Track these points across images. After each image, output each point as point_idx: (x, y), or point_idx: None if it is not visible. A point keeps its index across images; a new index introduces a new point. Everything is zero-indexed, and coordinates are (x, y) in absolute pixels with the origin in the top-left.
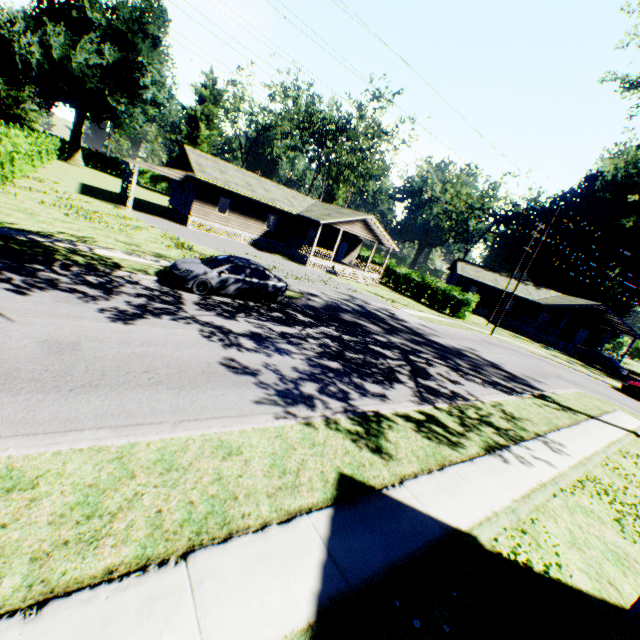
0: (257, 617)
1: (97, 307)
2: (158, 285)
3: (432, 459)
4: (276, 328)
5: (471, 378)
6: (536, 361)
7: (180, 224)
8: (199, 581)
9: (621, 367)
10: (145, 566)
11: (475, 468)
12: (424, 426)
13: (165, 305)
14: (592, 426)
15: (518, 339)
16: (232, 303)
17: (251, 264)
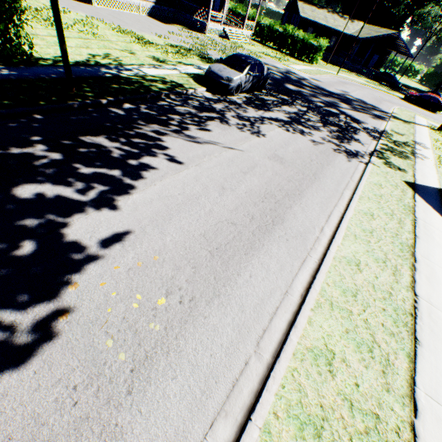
0: (439, 224)
1: (236, 127)
2: (213, 95)
3: (409, 166)
4: (289, 111)
5: (367, 116)
6: (367, 90)
7: (81, 2)
8: (424, 221)
9: (399, 82)
10: (414, 222)
11: (419, 165)
12: (392, 152)
13: (244, 113)
14: (418, 129)
15: (346, 73)
16: (251, 97)
17: (256, 61)
